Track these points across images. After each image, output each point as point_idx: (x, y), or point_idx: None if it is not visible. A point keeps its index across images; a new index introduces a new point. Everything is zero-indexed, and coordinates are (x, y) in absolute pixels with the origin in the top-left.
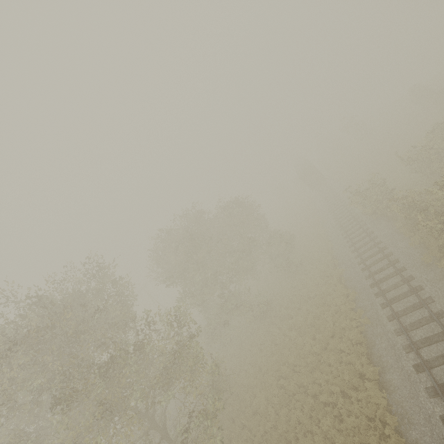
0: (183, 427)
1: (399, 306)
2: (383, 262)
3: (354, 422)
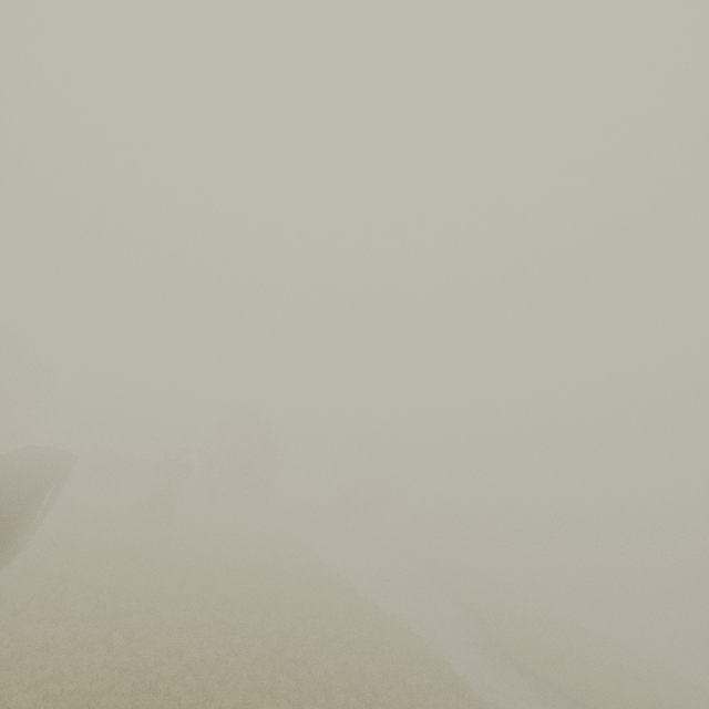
0: None
1: None
2: None
3: None
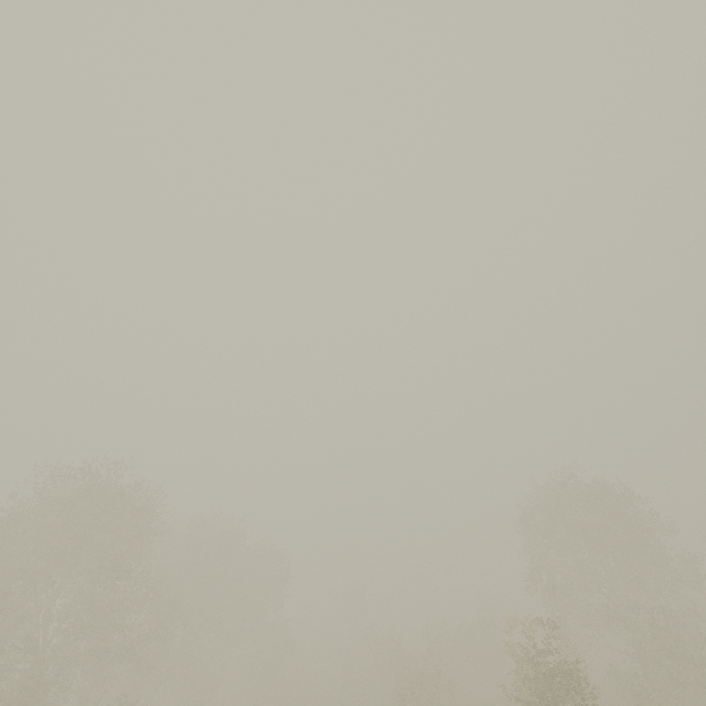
0: None
1: None
2: None
3: None
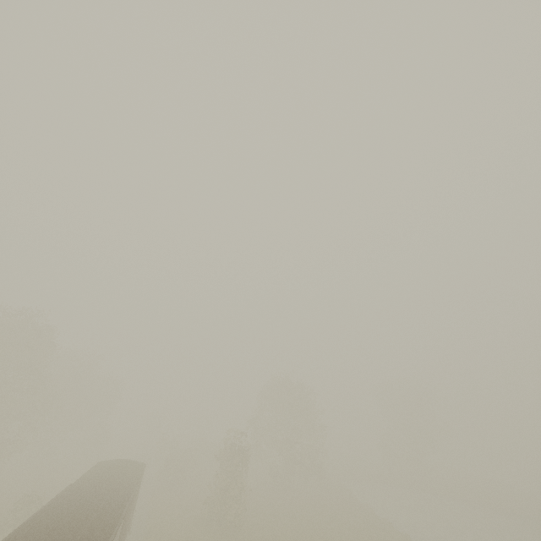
0: None
1: None
2: None
3: None
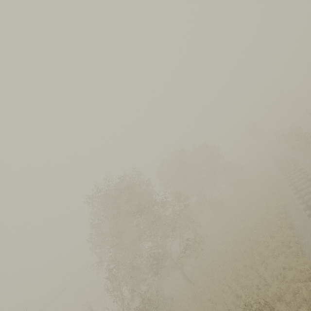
0: (182, 250)
1: (303, 192)
2: (298, 173)
3: (275, 245)
